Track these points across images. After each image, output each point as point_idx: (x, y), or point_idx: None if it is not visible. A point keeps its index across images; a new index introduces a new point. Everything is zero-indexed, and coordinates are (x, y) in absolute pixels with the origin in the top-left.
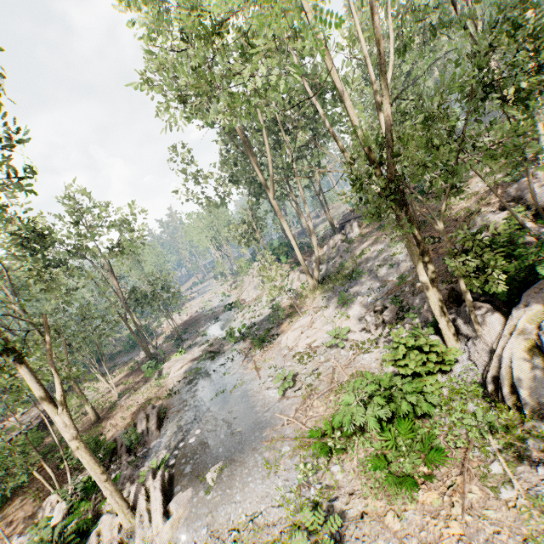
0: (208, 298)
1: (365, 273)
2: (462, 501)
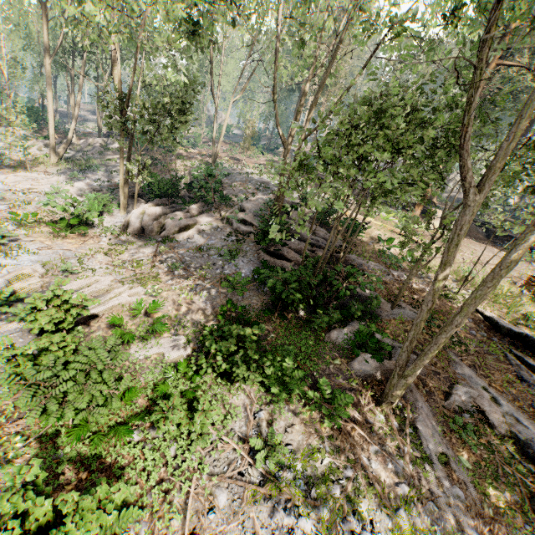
0: None
1: (103, 170)
2: (84, 242)
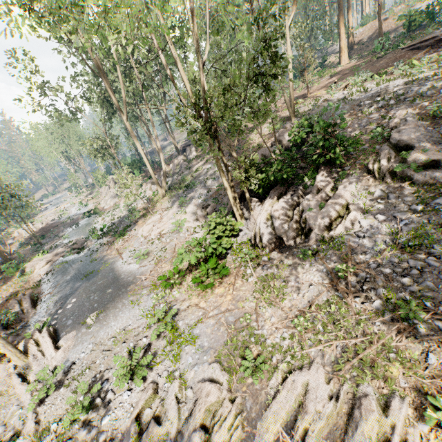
0: (64, 208)
1: (198, 183)
2: (233, 287)
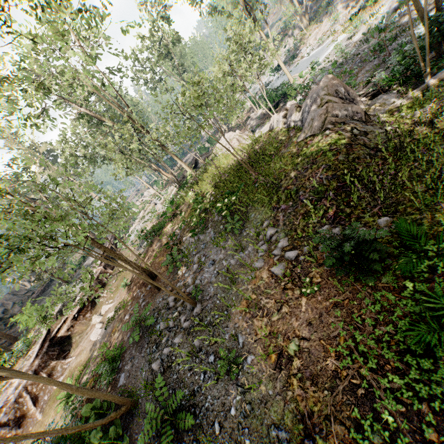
0: None
1: None
2: None
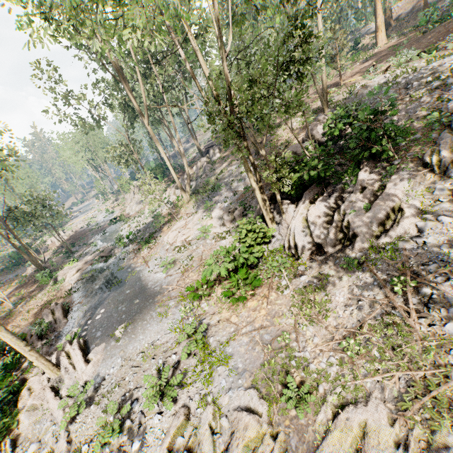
0: (92, 215)
1: (223, 186)
2: (267, 300)
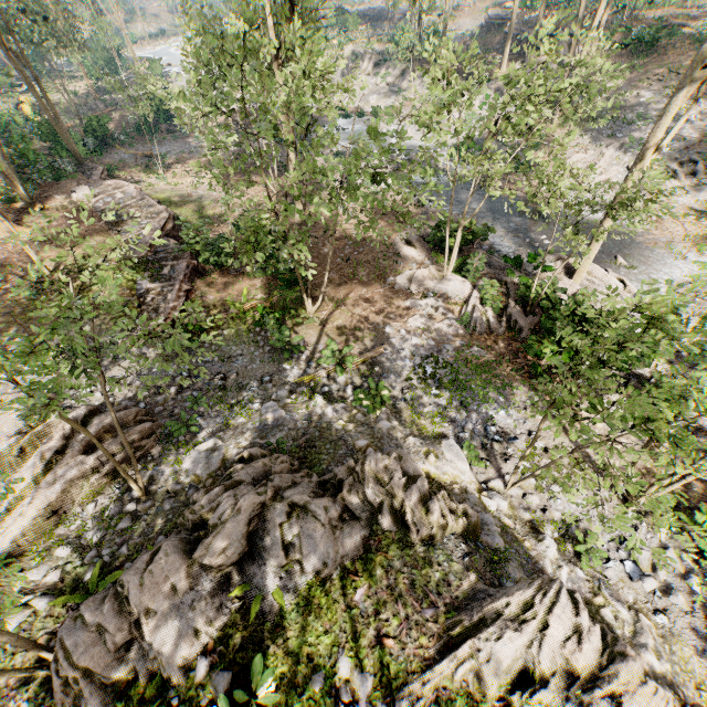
0: None
1: (650, 120)
2: None
